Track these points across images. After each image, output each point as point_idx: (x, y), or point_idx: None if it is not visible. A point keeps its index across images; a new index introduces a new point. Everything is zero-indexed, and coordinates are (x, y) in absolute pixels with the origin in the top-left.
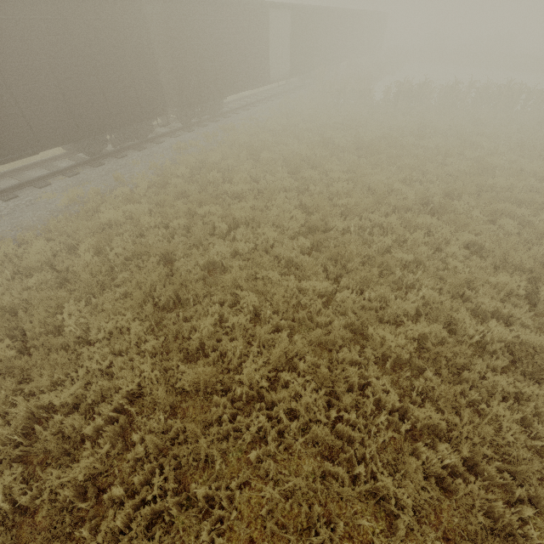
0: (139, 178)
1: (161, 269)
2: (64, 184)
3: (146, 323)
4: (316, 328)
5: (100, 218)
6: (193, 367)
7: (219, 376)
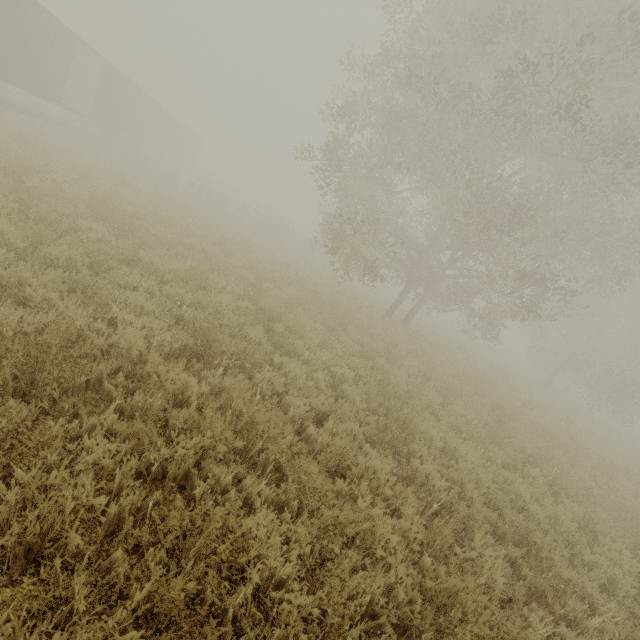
0: None
1: None
2: None
3: None
4: None
5: None
6: None
7: None
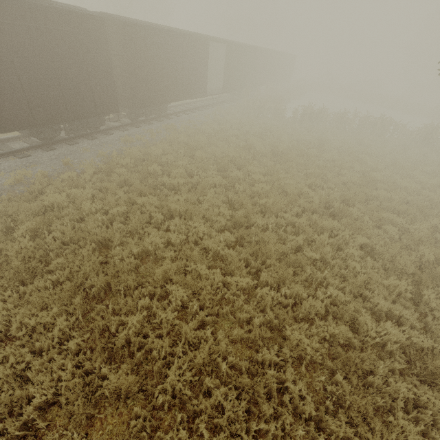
0: (87, 164)
1: (95, 258)
2: (13, 165)
3: (73, 317)
4: (238, 322)
5: (44, 200)
6: (115, 374)
7: (142, 382)
